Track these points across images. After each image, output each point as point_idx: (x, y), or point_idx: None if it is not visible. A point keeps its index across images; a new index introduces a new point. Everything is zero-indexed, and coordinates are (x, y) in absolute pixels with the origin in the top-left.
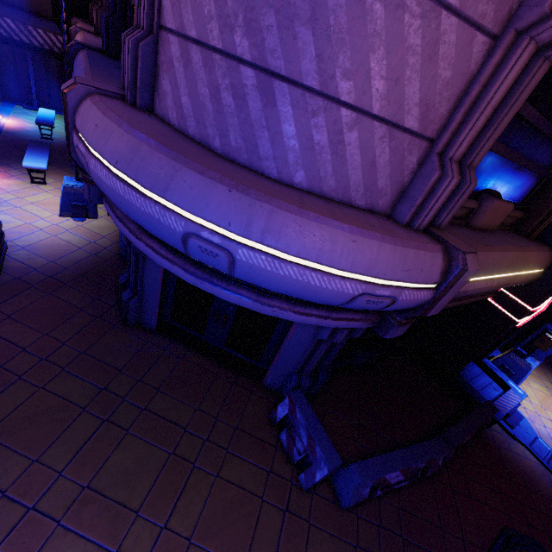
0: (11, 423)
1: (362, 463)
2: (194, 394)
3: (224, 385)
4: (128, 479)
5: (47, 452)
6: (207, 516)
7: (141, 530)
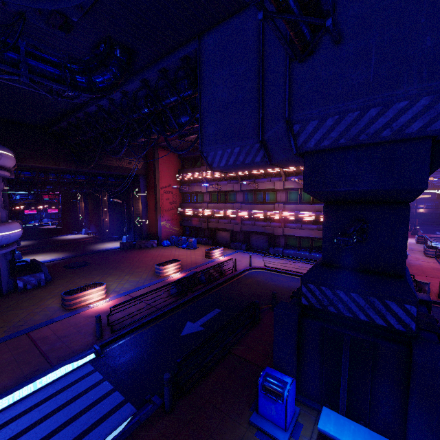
0: (5, 321)
1: (44, 270)
2: (4, 303)
3: (1, 300)
4: (33, 302)
5: (19, 313)
6: (47, 292)
7: (47, 297)
